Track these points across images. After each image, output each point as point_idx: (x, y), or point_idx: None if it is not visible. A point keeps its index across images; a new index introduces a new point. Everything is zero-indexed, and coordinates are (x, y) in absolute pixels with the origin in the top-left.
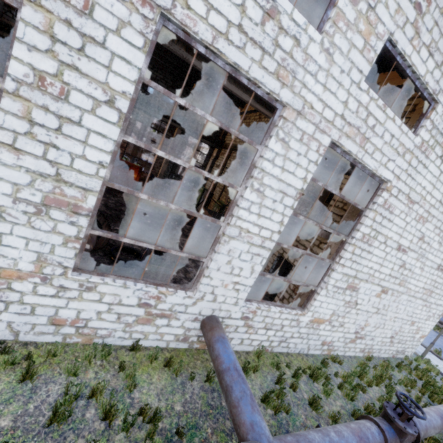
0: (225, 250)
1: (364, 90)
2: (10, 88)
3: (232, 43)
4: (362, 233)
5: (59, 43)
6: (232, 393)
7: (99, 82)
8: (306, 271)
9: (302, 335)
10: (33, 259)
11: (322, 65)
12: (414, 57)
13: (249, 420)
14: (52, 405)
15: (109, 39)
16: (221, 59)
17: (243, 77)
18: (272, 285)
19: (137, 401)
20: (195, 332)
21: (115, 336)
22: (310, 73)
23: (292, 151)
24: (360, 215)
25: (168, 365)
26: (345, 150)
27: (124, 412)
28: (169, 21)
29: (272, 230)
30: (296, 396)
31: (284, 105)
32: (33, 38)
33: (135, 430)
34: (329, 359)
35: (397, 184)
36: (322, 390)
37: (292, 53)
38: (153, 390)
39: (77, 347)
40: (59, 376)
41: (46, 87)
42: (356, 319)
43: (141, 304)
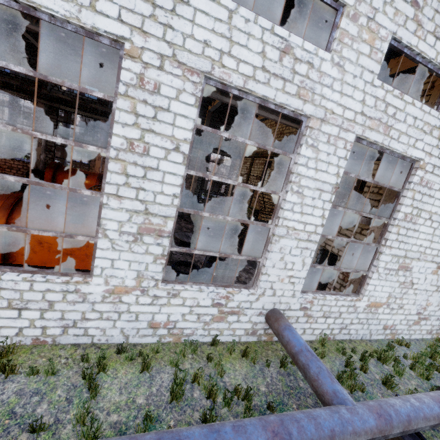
0: (277, 249)
1: (378, 86)
2: (113, 155)
3: (259, 82)
4: (403, 213)
5: (141, 117)
6: (310, 370)
7: (168, 136)
8: (352, 259)
9: (361, 320)
10: (134, 277)
11: (336, 76)
12: (421, 45)
13: (331, 389)
14: (167, 388)
15: (172, 105)
16: (252, 95)
17: (270, 104)
18: (320, 278)
19: (228, 384)
20: (261, 325)
21: (197, 334)
22: (326, 86)
23: (322, 153)
24: (398, 197)
25: (245, 355)
26: (370, 141)
27: (221, 392)
28: (209, 79)
29: (315, 225)
30: (368, 377)
31: (308, 117)
32: (124, 118)
33: (234, 405)
34: (395, 343)
35: (430, 160)
36: (393, 371)
37: (308, 75)
38: (238, 376)
39: (171, 345)
40: (165, 367)
41: (135, 149)
42: (416, 299)
43: (214, 304)
